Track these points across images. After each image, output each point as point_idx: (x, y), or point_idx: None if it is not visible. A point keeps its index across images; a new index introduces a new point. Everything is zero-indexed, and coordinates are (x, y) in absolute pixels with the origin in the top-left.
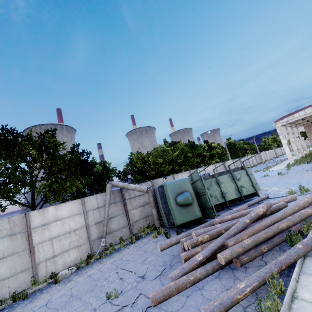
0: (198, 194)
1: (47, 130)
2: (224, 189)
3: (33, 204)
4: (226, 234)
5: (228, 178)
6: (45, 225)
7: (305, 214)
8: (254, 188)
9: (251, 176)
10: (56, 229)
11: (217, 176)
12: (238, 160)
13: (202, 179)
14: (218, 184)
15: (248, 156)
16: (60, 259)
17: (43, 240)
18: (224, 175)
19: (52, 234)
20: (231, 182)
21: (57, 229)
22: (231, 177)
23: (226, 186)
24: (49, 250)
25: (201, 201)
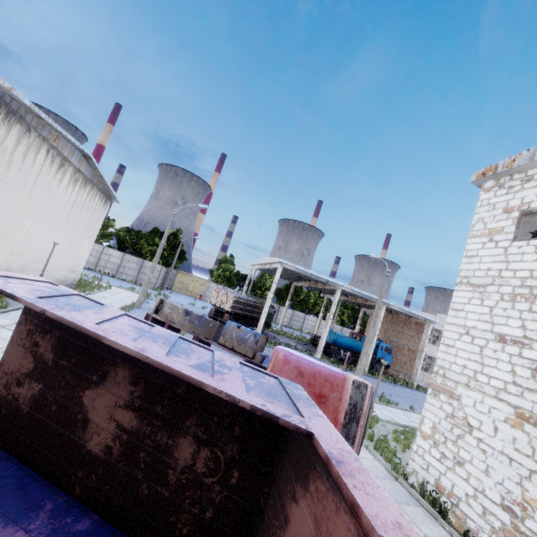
0: None
1: None
2: None
3: None
4: None
5: None
6: None
7: None
8: None
9: None
10: None
11: None
12: None
13: None
14: None
15: (310, 317)
16: None
17: None
18: None
19: None
20: None
21: None
22: None
23: None
24: None
25: None
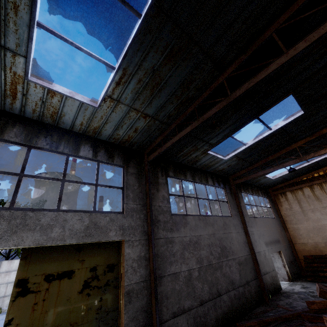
0: None
1: (40, 201)
2: None
3: (8, 255)
4: None
5: None
6: (8, 272)
7: None
8: None
9: None
10: (14, 277)
11: None
12: None
13: None
14: None
15: None
16: (7, 299)
17: (2, 282)
18: None
19: (10, 280)
20: None
21: (15, 276)
22: None
23: None
24: (3, 291)
25: None
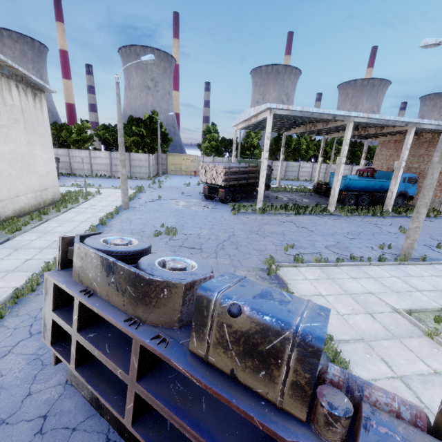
0: None
1: None
2: None
3: None
4: None
5: None
6: None
7: None
8: None
9: None
10: None
11: None
12: None
13: None
14: None
15: (305, 164)
16: None
17: None
18: None
19: None
20: None
21: None
22: None
23: None
24: None
25: None
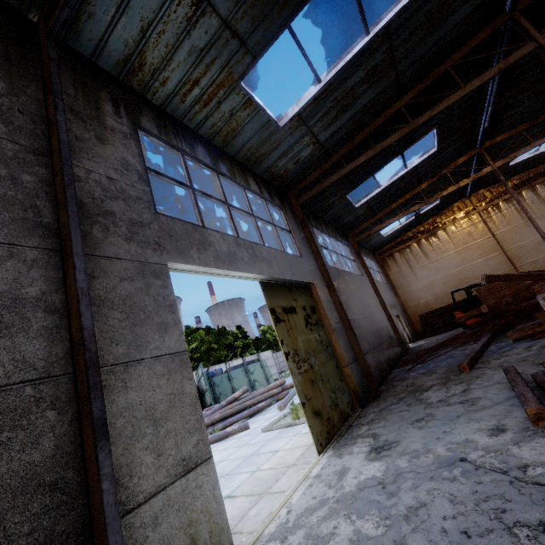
0: (204, 391)
1: None
2: (235, 385)
3: None
4: (204, 415)
5: (242, 372)
6: None
7: (270, 393)
8: (268, 382)
9: (266, 368)
10: None
11: (231, 371)
12: (247, 351)
13: (213, 376)
14: (230, 379)
15: None
16: None
17: None
18: (238, 369)
19: None
20: (244, 376)
21: None
22: (244, 370)
23: (239, 382)
24: None
25: (206, 399)
